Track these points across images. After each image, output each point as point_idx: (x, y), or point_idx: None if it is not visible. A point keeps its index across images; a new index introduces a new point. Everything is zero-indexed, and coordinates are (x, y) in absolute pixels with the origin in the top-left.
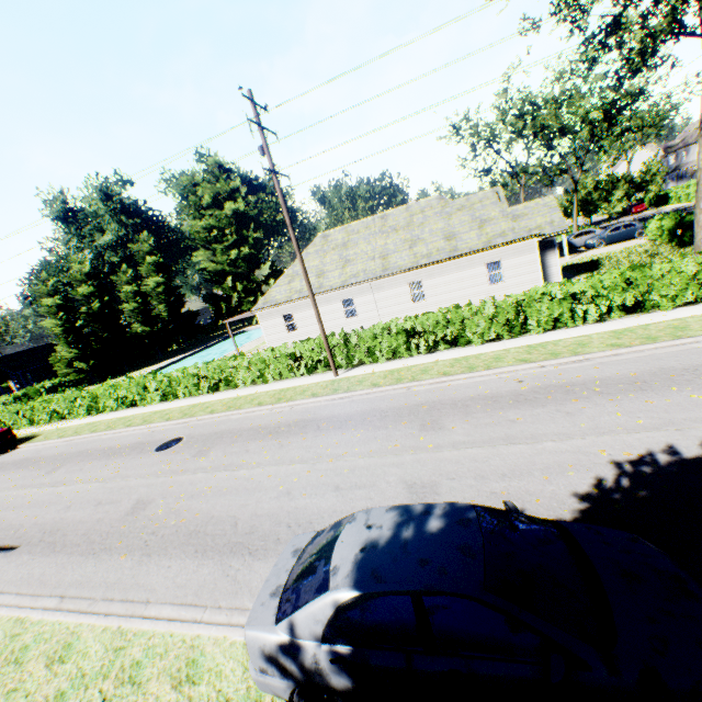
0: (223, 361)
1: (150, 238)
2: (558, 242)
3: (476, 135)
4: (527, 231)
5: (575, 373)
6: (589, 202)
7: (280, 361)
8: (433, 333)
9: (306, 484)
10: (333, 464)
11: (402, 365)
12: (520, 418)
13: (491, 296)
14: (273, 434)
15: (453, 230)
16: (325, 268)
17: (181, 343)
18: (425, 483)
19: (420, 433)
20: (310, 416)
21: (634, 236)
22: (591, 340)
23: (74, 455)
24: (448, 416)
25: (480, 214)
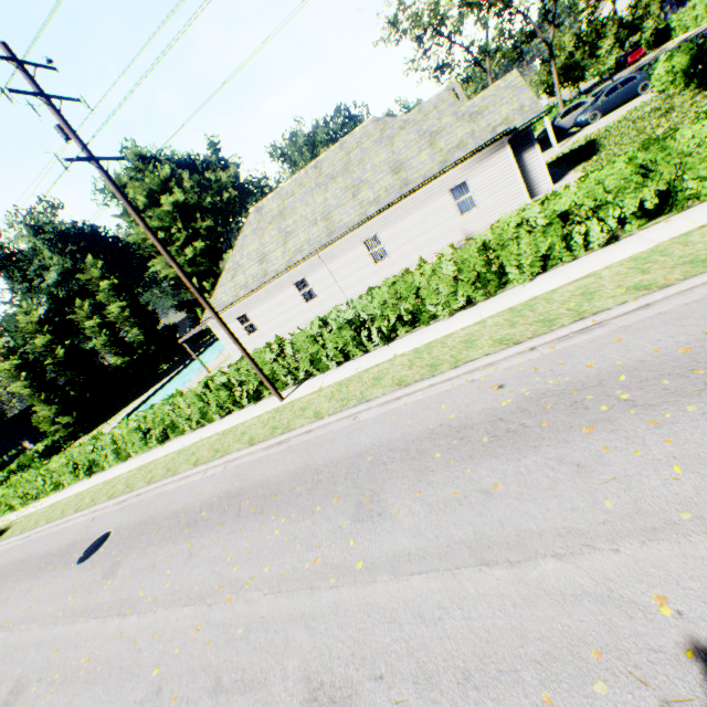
0: (158, 408)
1: (97, 262)
2: (543, 131)
3: (418, 24)
4: (491, 132)
5: (583, 358)
6: (572, 66)
7: (218, 394)
8: (385, 317)
9: (185, 666)
10: (230, 610)
11: (353, 371)
12: (499, 484)
13: (449, 245)
14: (190, 528)
15: (400, 158)
16: (265, 249)
17: (171, 361)
18: (335, 686)
19: (352, 528)
20: (238, 484)
21: (637, 93)
22: (602, 282)
23: (16, 568)
24: (394, 480)
25: (429, 125)
